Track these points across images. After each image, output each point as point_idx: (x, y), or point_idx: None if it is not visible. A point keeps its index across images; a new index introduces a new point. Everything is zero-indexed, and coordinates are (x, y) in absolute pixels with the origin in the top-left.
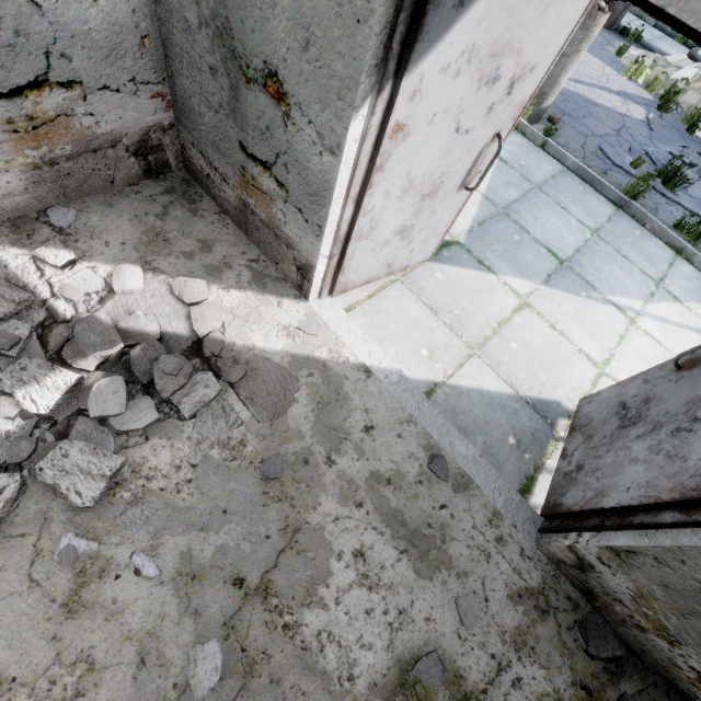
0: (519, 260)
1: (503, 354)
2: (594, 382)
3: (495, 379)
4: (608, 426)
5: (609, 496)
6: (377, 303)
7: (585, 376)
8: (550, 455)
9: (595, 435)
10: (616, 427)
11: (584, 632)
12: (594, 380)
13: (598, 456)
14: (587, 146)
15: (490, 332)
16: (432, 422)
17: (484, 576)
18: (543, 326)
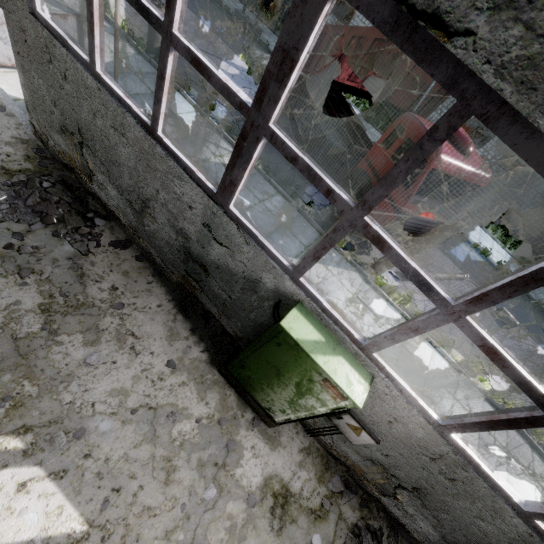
0: None
1: None
2: None
3: None
4: None
5: None
6: (7, 75)
7: None
8: None
9: None
10: None
11: (37, 149)
12: None
13: None
14: (182, 71)
15: None
16: (7, 101)
17: (4, 131)
18: None
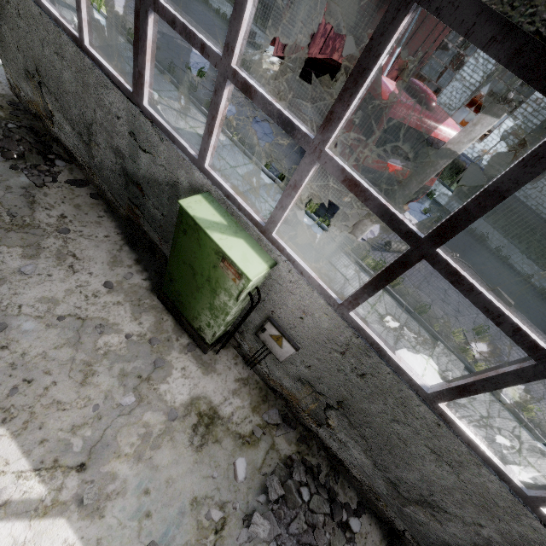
0: None
1: None
2: None
3: None
4: None
5: None
6: None
7: None
8: None
9: None
10: None
11: (11, 102)
12: None
13: None
14: (170, 59)
15: None
16: None
17: None
18: None
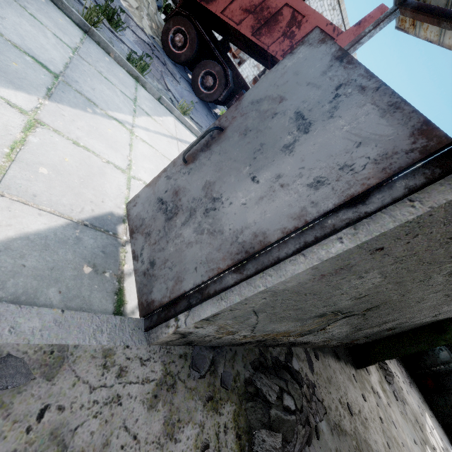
0: (3, 66)
1: (35, 183)
2: (128, 186)
3: (39, 215)
4: (158, 221)
5: (186, 280)
6: None
7: (120, 183)
8: (124, 261)
9: (152, 232)
10: (164, 221)
11: (196, 368)
12: (127, 184)
13: (162, 249)
14: None
15: (3, 160)
16: None
17: (124, 421)
18: (67, 144)
